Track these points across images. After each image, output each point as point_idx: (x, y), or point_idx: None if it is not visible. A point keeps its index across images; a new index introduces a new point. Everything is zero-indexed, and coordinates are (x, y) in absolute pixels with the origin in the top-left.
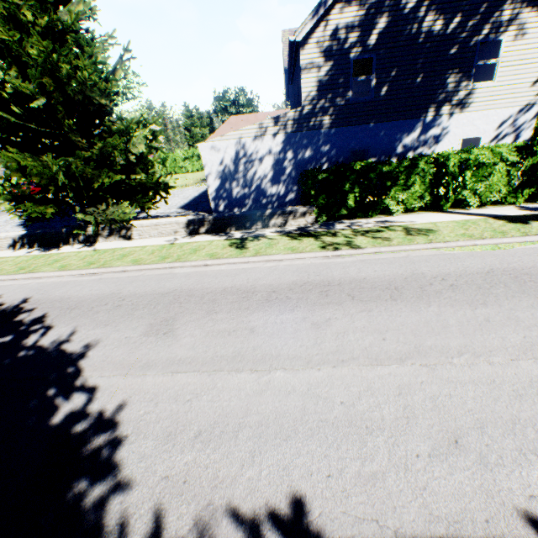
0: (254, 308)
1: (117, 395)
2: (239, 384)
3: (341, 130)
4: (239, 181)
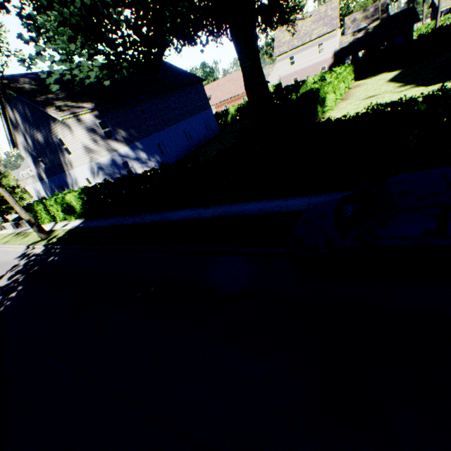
0: None
1: None
2: None
3: (51, 179)
4: None
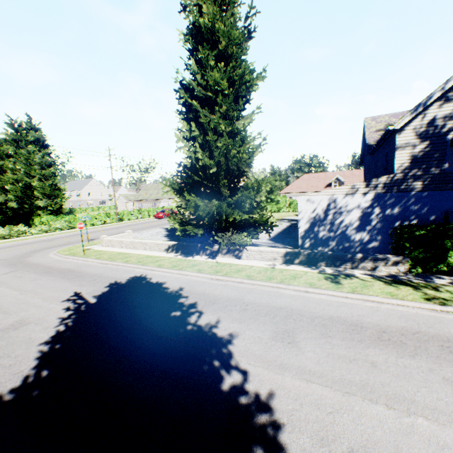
0: (367, 343)
1: (265, 383)
2: (377, 415)
3: (434, 193)
4: (325, 226)
